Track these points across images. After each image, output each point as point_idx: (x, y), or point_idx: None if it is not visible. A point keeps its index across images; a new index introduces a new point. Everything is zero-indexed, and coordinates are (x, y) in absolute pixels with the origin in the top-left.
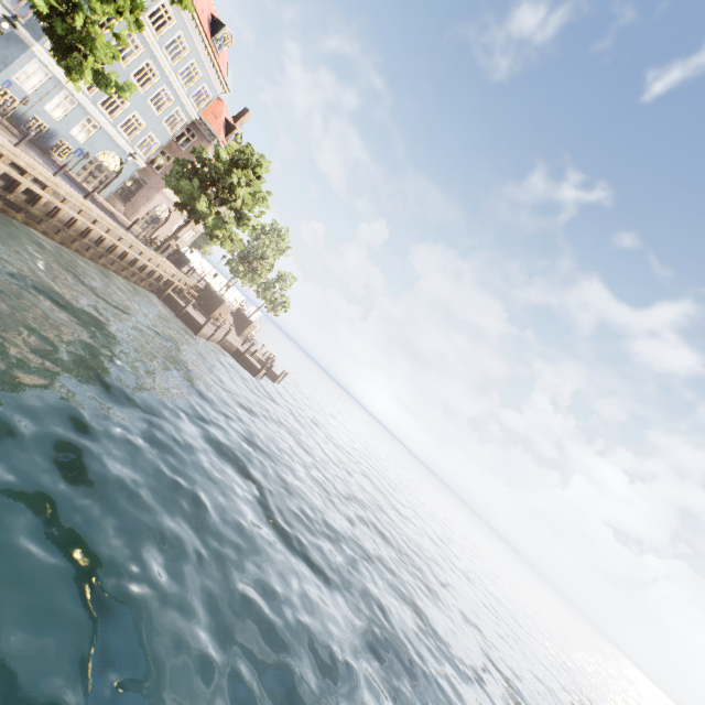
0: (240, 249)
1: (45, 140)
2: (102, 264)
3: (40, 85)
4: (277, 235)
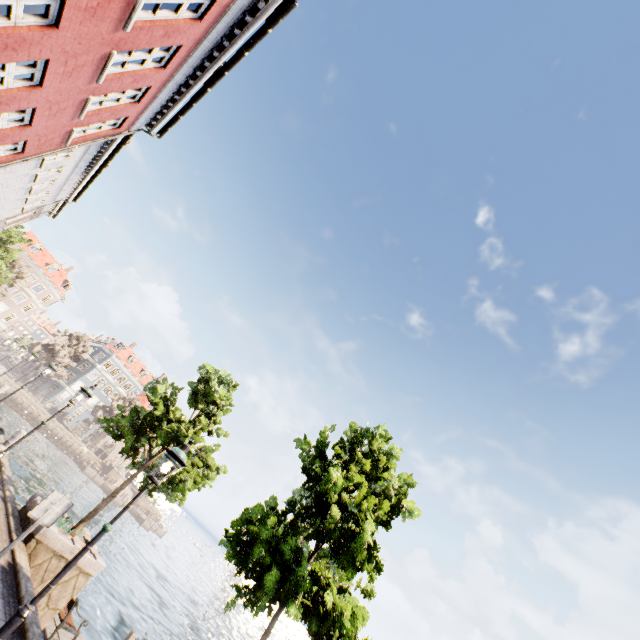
0: None
1: (63, 416)
2: (52, 441)
3: (66, 398)
4: None
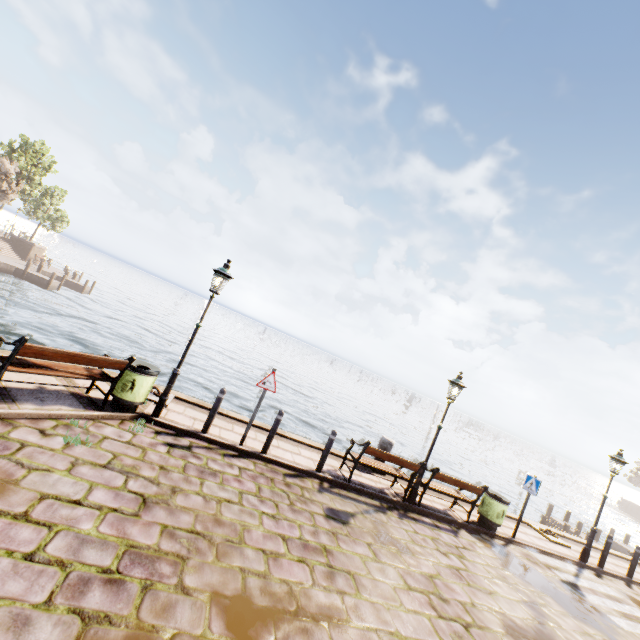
0: None
1: None
2: None
3: None
4: (32, 150)
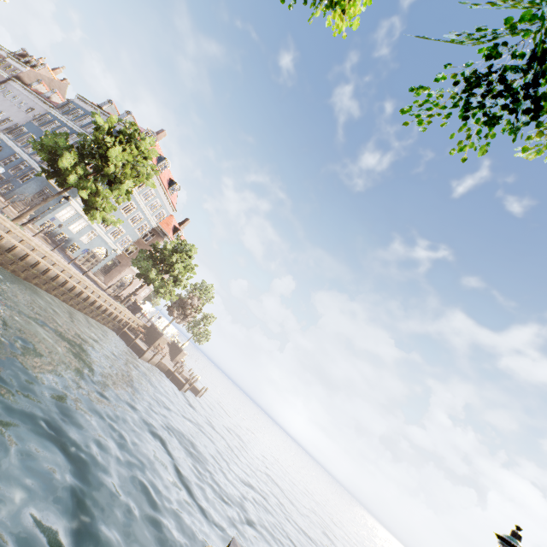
0: (176, 299)
1: (65, 243)
2: (85, 313)
3: (69, 217)
4: (204, 289)
